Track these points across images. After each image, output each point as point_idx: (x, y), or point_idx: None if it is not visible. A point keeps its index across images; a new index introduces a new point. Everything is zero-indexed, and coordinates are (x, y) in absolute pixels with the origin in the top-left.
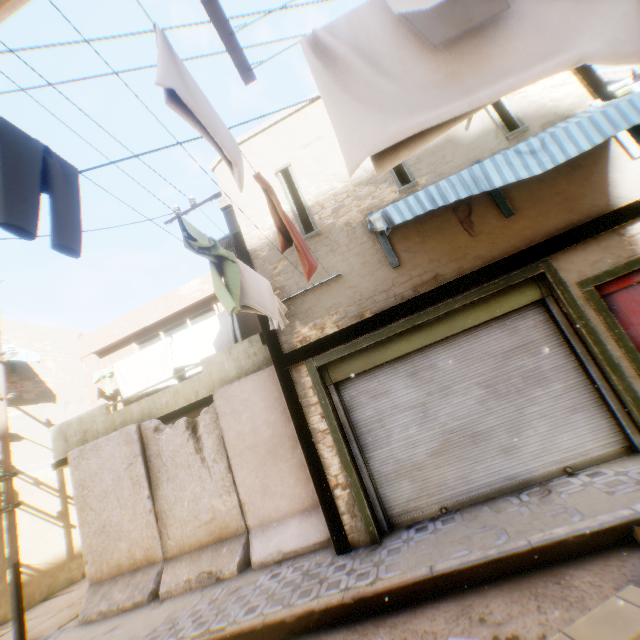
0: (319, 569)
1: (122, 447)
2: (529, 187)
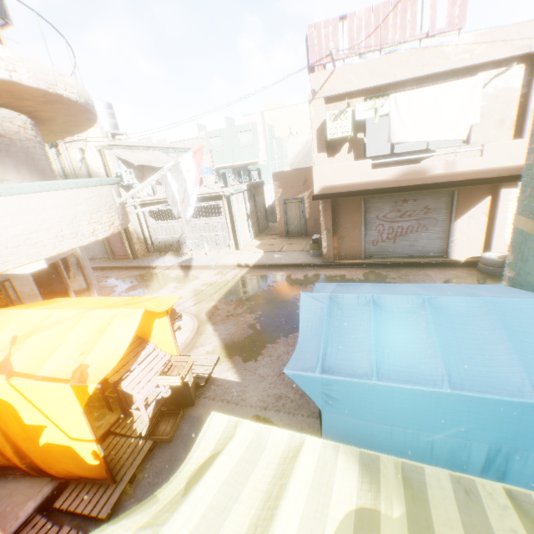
0: None
1: None
2: None
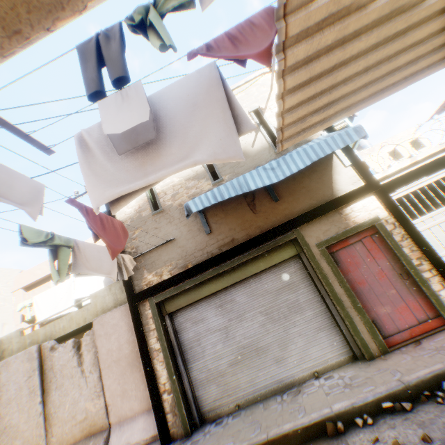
0: None
1: (25, 363)
2: (288, 183)
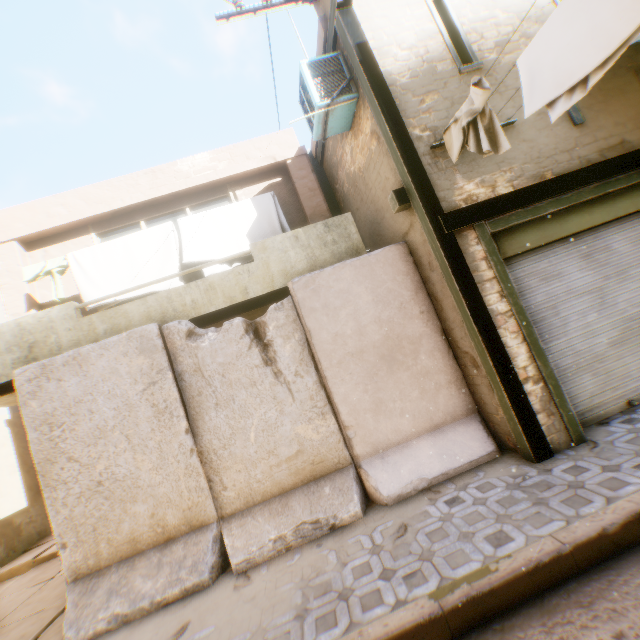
0: (537, 479)
1: (132, 358)
2: None
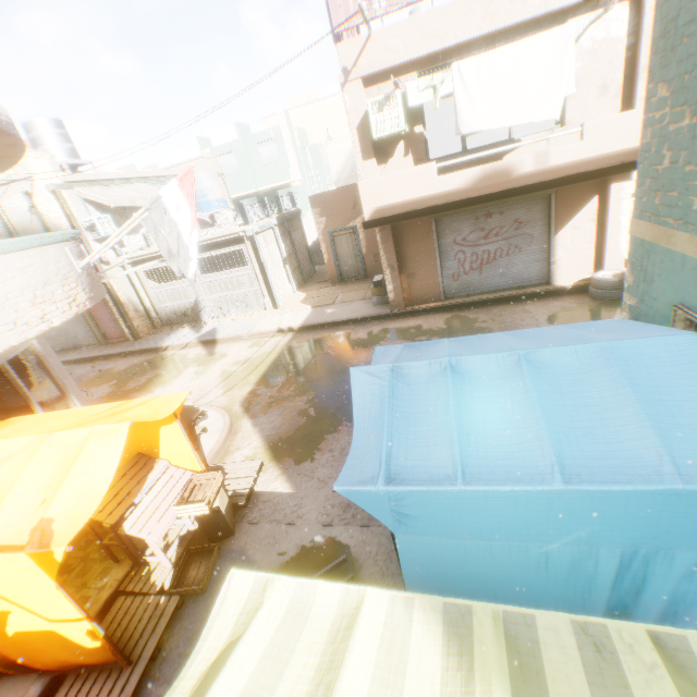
0: None
1: None
2: None
